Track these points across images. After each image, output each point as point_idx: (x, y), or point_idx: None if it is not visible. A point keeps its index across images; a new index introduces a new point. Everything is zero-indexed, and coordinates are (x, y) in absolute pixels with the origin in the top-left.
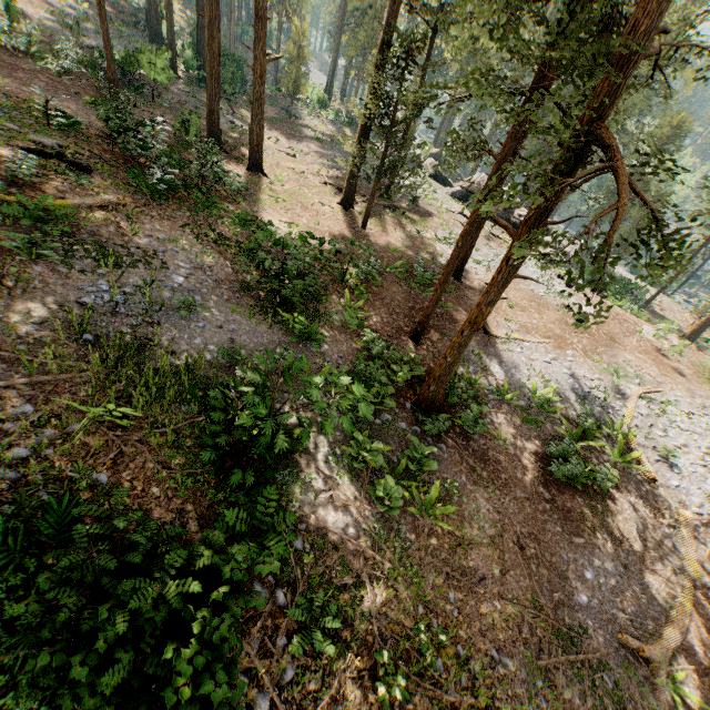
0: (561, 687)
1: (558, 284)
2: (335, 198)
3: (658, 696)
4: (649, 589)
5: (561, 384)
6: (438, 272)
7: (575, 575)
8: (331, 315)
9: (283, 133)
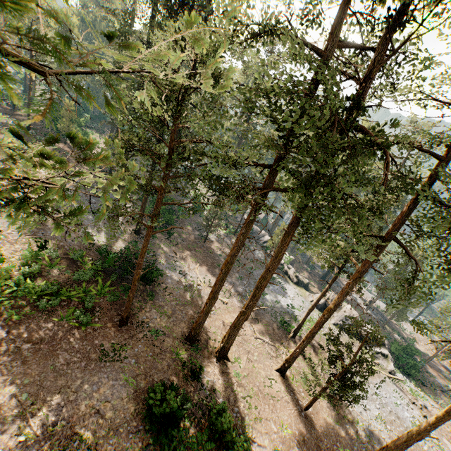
0: None
1: (419, 417)
2: (270, 359)
3: None
4: None
5: None
6: None
7: None
8: None
9: (208, 266)
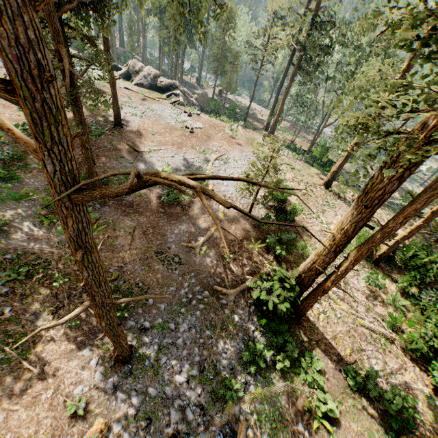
0: (155, 266)
1: (184, 116)
2: None
3: (197, 257)
4: (202, 228)
5: (177, 164)
6: (109, 126)
7: (170, 233)
8: (29, 165)
9: None
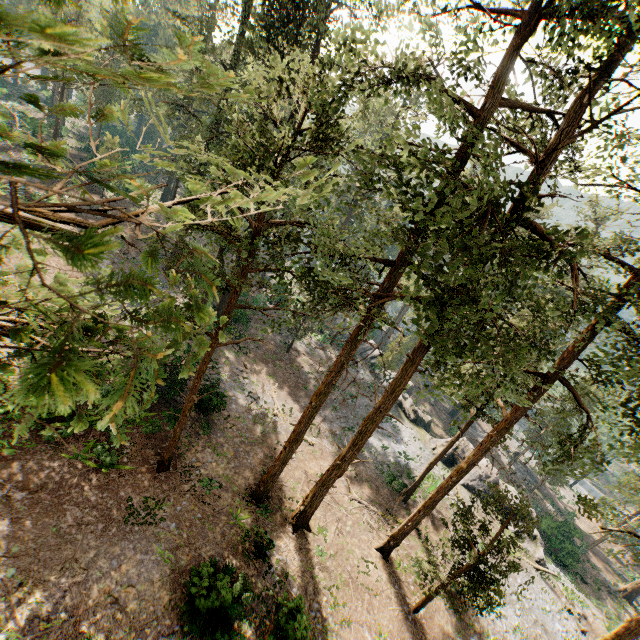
0: None
1: (575, 631)
2: (369, 532)
3: None
4: None
5: None
6: None
7: None
8: None
9: (290, 387)
